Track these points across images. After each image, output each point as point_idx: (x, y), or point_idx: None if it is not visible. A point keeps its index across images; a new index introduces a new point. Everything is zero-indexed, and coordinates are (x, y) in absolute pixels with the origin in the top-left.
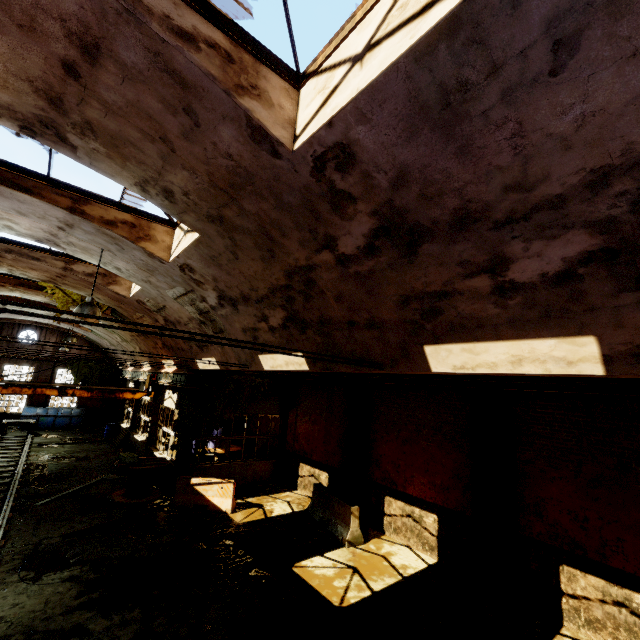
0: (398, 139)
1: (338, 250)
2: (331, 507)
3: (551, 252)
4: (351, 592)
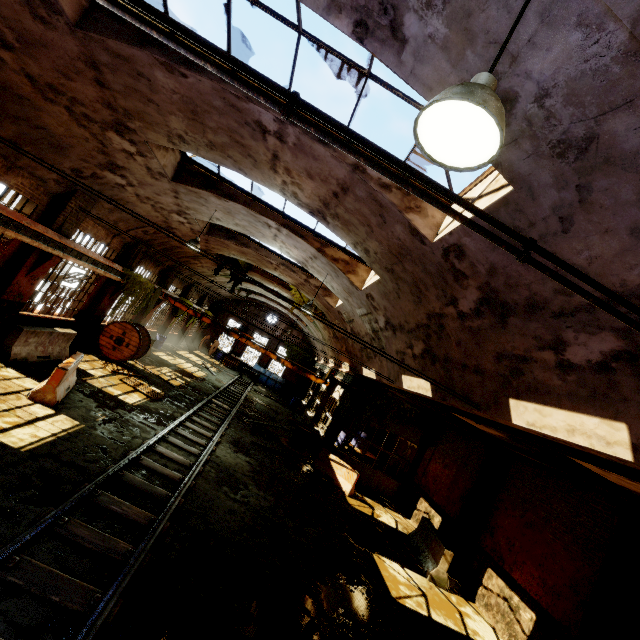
0: (487, 248)
1: (458, 307)
2: (429, 541)
3: (592, 344)
4: (410, 601)
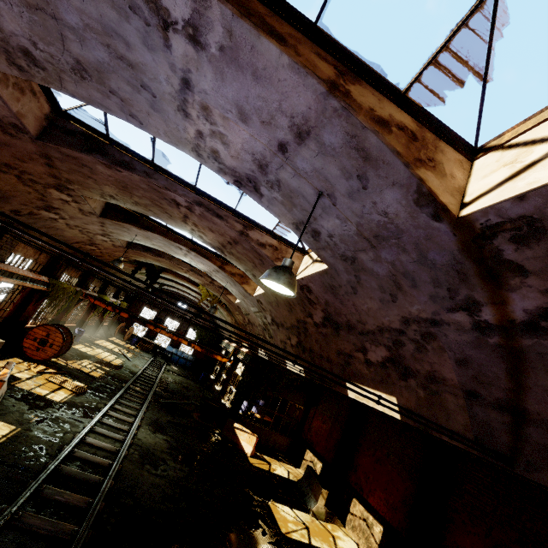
0: (322, 291)
1: (314, 319)
2: (311, 484)
3: (378, 352)
4: (296, 534)
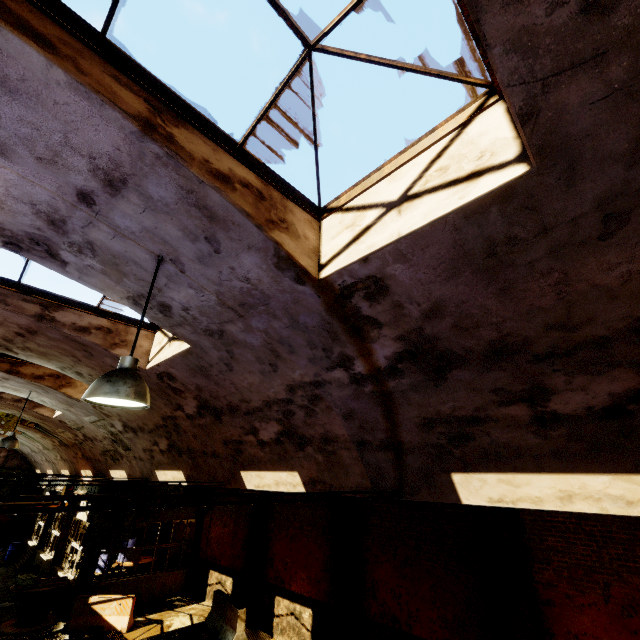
0: (190, 376)
1: (185, 411)
2: (224, 613)
3: (269, 428)
4: None
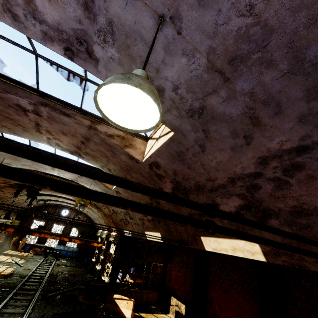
0: (170, 162)
1: None
2: None
3: (230, 203)
4: None
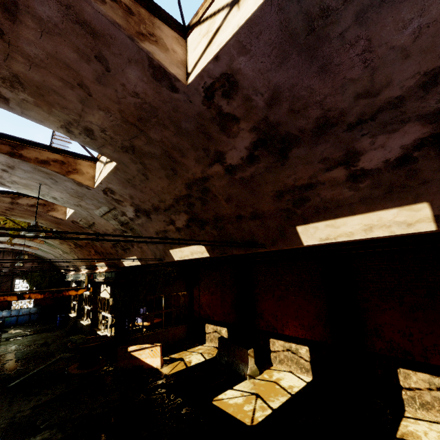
0: (272, 65)
1: (226, 162)
2: (233, 352)
3: (392, 143)
4: (257, 413)
